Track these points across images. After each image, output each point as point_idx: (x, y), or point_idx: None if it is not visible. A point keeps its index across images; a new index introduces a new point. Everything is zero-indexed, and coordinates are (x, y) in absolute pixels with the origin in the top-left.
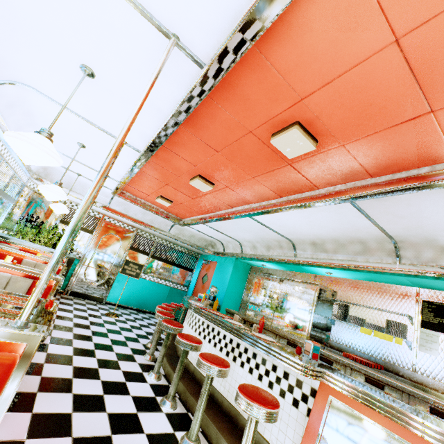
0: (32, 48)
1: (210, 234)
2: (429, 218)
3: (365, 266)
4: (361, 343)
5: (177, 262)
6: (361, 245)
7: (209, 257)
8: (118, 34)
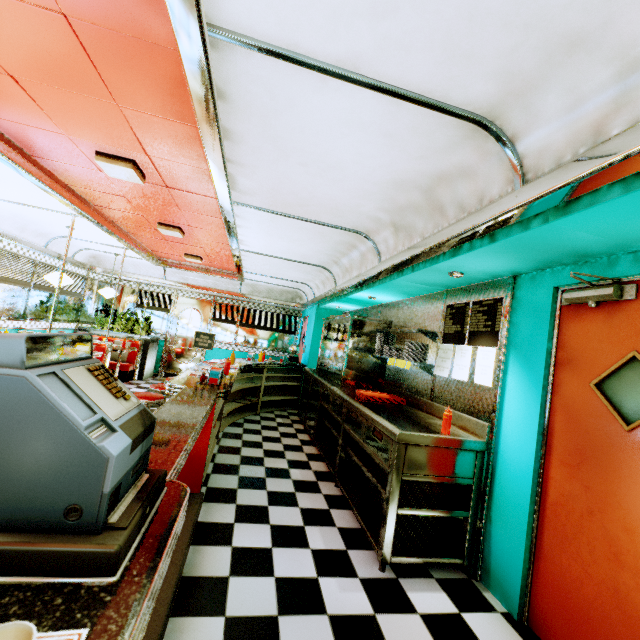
0: None
1: (278, 283)
2: (316, 196)
3: (364, 277)
4: (402, 379)
5: (274, 326)
6: (356, 250)
7: (305, 312)
8: None
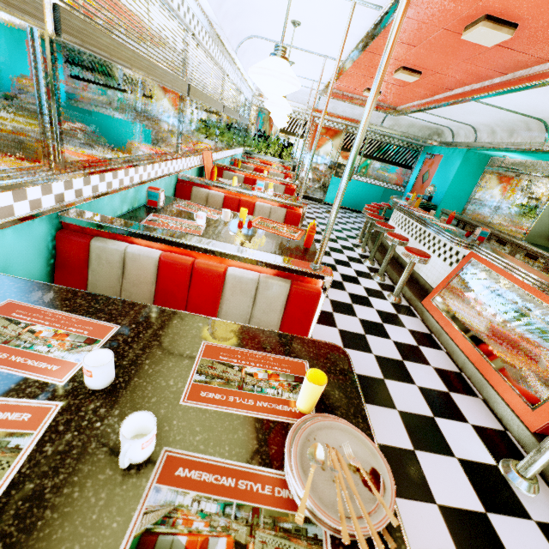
0: (259, 18)
1: (433, 120)
2: None
3: None
4: None
5: (393, 159)
6: None
7: (434, 149)
8: (316, 3)
